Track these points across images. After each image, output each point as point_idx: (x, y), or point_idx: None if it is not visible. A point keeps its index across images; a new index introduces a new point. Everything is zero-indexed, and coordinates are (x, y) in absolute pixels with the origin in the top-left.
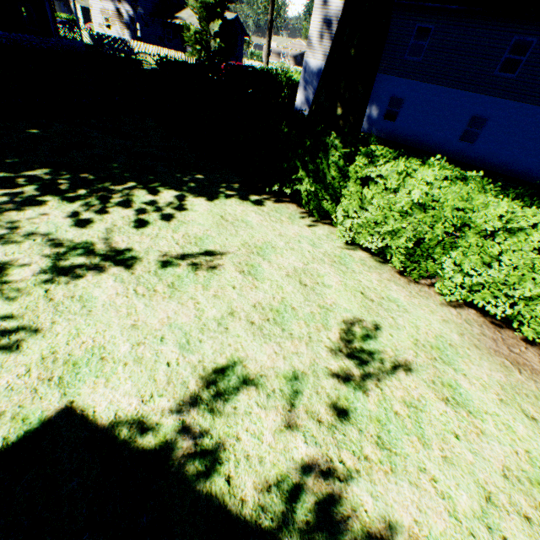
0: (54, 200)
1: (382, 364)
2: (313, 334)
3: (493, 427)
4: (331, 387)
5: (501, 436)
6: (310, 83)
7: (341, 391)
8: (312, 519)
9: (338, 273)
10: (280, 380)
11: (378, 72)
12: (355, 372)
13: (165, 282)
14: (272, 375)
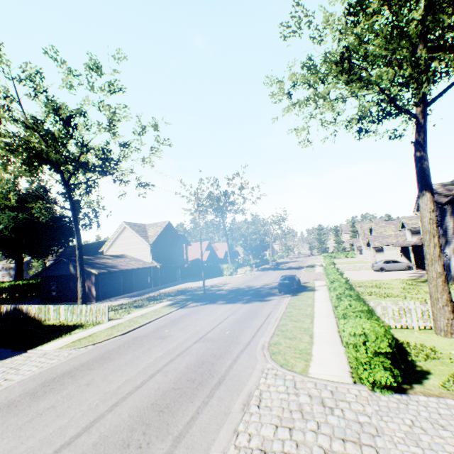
0: None
1: None
2: None
3: None
4: None
5: None
6: None
7: None
8: None
9: None
10: None
11: None
12: None
13: None
14: None
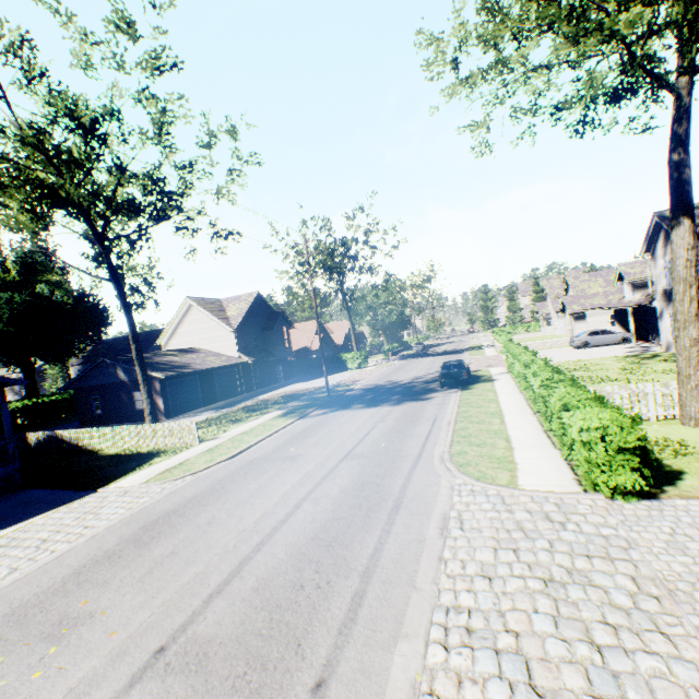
0: None
1: None
2: None
3: None
4: None
5: None
6: None
7: None
8: None
9: None
10: None
11: None
12: None
13: None
14: None
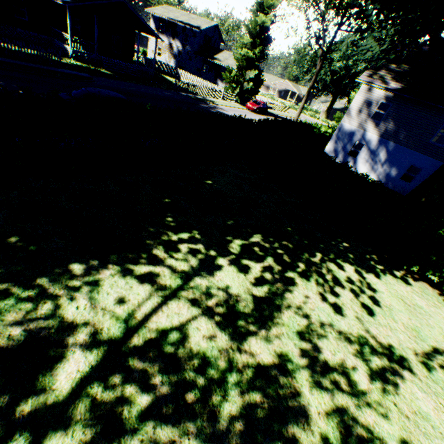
0: (296, 277)
1: None
2: None
3: None
4: None
5: None
6: (342, 139)
7: None
8: None
9: None
10: None
11: (403, 145)
12: None
13: None
14: None
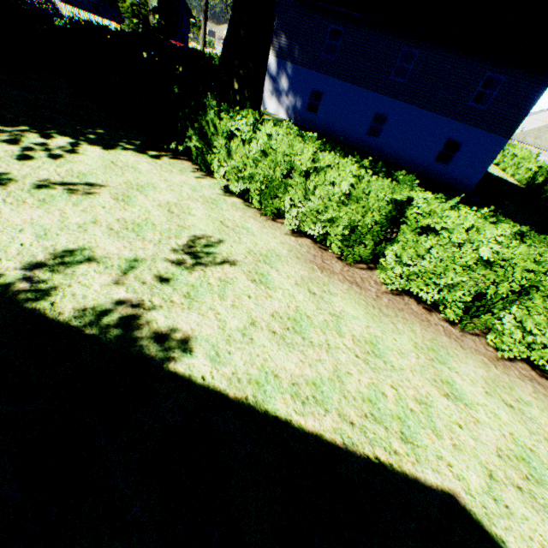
0: None
1: (214, 260)
2: (164, 240)
3: (280, 295)
4: (163, 268)
5: (284, 299)
6: None
7: (171, 270)
8: (113, 324)
9: (207, 209)
10: (122, 261)
11: (301, 65)
12: (189, 262)
13: (37, 198)
14: (115, 258)
